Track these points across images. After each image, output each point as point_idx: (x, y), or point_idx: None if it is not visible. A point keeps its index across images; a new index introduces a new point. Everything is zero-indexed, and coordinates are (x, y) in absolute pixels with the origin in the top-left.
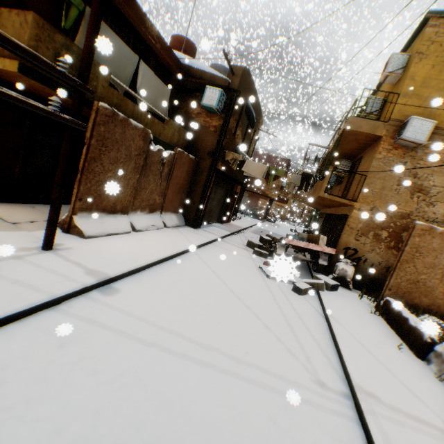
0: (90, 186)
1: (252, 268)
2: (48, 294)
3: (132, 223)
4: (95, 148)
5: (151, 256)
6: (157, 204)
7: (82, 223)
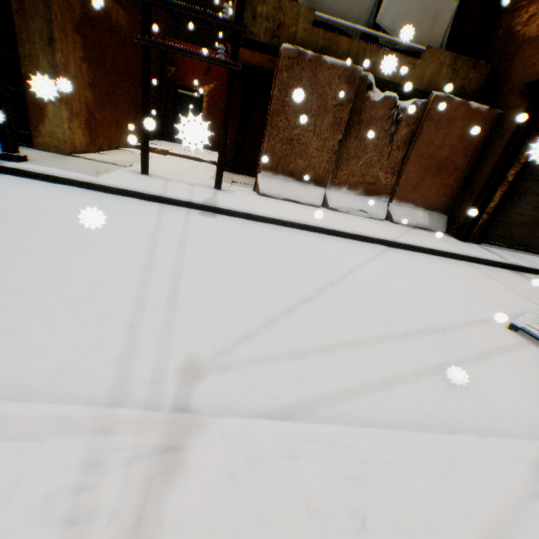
0: (274, 144)
1: (497, 307)
2: (162, 192)
3: (327, 198)
4: (277, 100)
5: (291, 216)
6: (383, 185)
7: (262, 181)
